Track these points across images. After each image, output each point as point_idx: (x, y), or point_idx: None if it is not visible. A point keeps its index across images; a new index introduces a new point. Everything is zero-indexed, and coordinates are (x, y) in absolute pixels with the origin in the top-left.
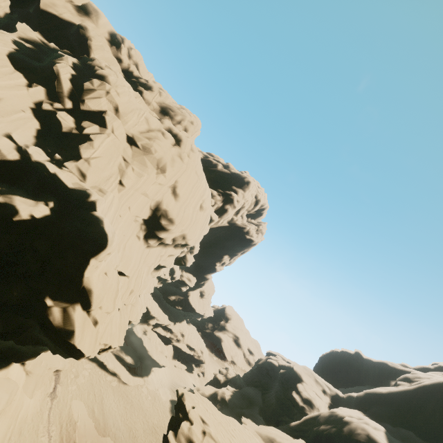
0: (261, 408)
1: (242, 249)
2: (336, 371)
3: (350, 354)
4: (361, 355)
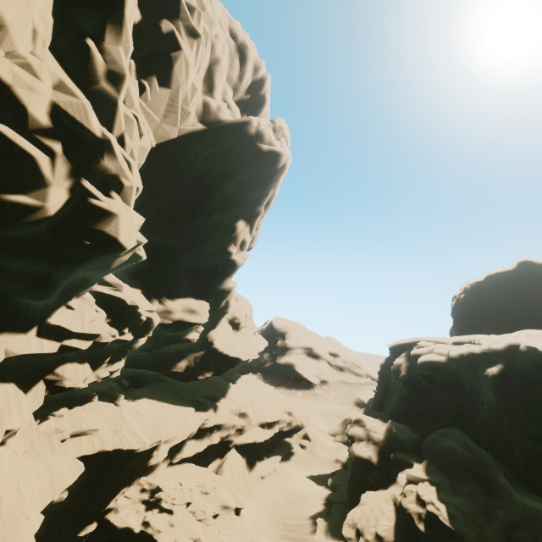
0: (503, 472)
1: (264, 193)
2: (499, 309)
3: (508, 272)
4: (533, 262)
